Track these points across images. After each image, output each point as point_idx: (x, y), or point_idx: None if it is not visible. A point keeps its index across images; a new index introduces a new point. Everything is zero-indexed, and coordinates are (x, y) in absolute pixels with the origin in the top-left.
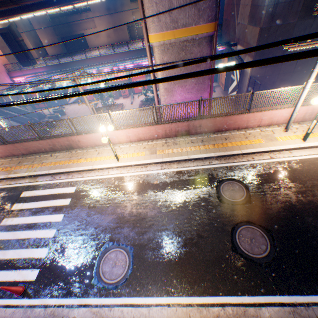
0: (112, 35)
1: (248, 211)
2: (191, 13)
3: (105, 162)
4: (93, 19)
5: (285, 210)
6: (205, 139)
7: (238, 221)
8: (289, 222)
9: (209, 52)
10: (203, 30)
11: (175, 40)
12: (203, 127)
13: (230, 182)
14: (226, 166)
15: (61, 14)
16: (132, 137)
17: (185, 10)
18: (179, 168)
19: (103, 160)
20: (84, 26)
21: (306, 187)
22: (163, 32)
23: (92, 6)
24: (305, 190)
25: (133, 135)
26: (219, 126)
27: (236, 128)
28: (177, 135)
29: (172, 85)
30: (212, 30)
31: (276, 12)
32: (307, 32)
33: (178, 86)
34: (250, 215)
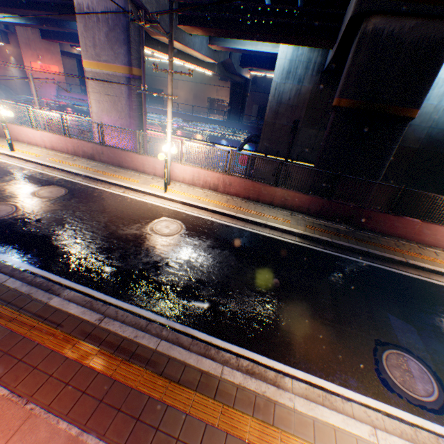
0: (190, 101)
1: (33, 202)
2: (110, 53)
3: (2, 149)
4: (178, 81)
5: (58, 211)
6: (101, 167)
7: (13, 202)
8: (44, 215)
9: (128, 92)
10: (120, 70)
11: (100, 71)
12: (107, 156)
13: (61, 189)
14: (81, 183)
15: (151, 67)
16: (48, 143)
17: (105, 50)
18: (47, 172)
19: (4, 148)
20: (167, 83)
21: (105, 210)
22: (91, 61)
23: (181, 70)
24: (100, 211)
25: (49, 142)
26: (120, 160)
27: (136, 170)
28: (85, 157)
29: (101, 112)
30: (128, 73)
31: (279, 111)
32: (313, 141)
33: (105, 114)
34: (29, 204)
